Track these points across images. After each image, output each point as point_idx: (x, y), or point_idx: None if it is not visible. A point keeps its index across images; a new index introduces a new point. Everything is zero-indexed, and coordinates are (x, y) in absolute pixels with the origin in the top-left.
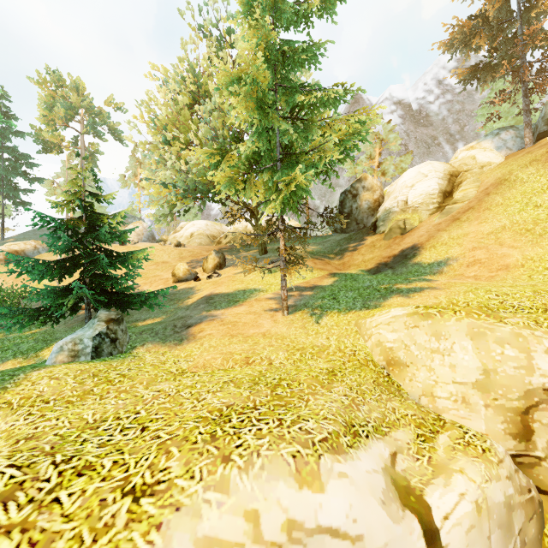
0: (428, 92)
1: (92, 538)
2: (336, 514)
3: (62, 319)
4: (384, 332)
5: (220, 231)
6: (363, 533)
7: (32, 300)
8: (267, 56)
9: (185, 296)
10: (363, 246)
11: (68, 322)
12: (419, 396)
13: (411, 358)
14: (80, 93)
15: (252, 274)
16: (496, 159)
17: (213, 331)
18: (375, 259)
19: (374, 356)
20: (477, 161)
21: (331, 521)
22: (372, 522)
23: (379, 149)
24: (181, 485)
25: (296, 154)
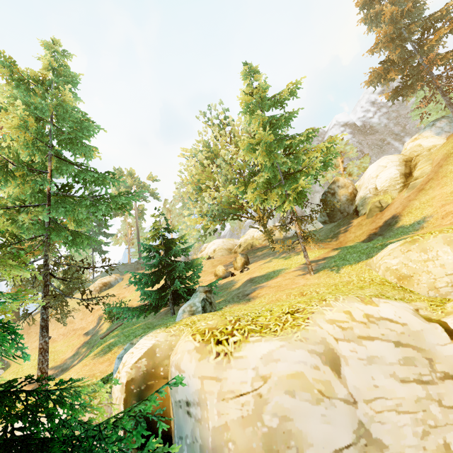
0: (366, 112)
1: (282, 324)
2: (388, 313)
3: (151, 316)
4: (388, 260)
5: (233, 244)
6: (406, 323)
7: (143, 299)
8: (264, 127)
9: (230, 285)
10: (352, 227)
11: (156, 317)
12: (427, 292)
13: (412, 270)
14: (132, 177)
15: (273, 262)
16: (438, 142)
17: (267, 292)
18: (365, 232)
19: (387, 278)
20: (423, 147)
21: (387, 316)
22: (409, 319)
23: (341, 159)
24: (309, 308)
25: (294, 173)
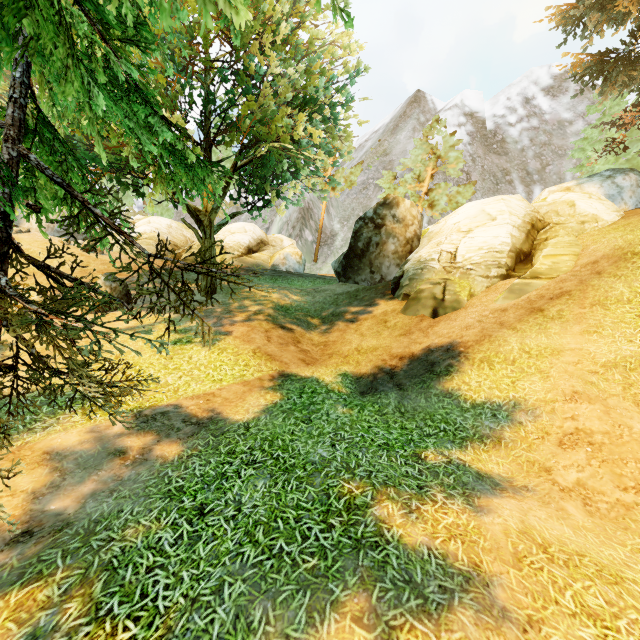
0: (510, 110)
1: None
2: None
3: None
4: None
5: (189, 240)
6: None
7: None
8: None
9: None
10: (369, 316)
11: None
12: None
13: None
14: None
15: (138, 339)
16: (607, 214)
17: None
18: (378, 352)
19: None
20: (576, 211)
21: None
22: None
23: (433, 169)
24: None
25: None
